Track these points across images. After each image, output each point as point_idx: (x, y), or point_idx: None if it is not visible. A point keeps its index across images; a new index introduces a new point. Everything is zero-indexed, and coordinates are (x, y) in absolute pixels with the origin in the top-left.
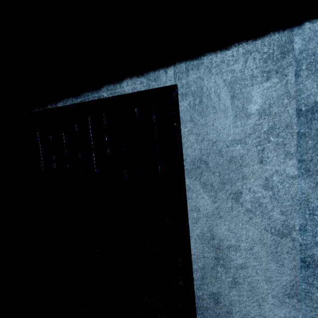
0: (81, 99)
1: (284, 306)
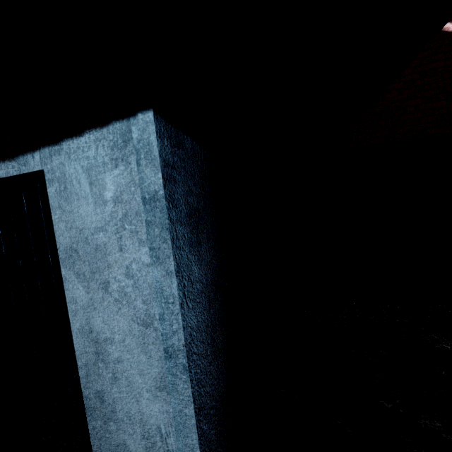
0: None
1: (157, 401)
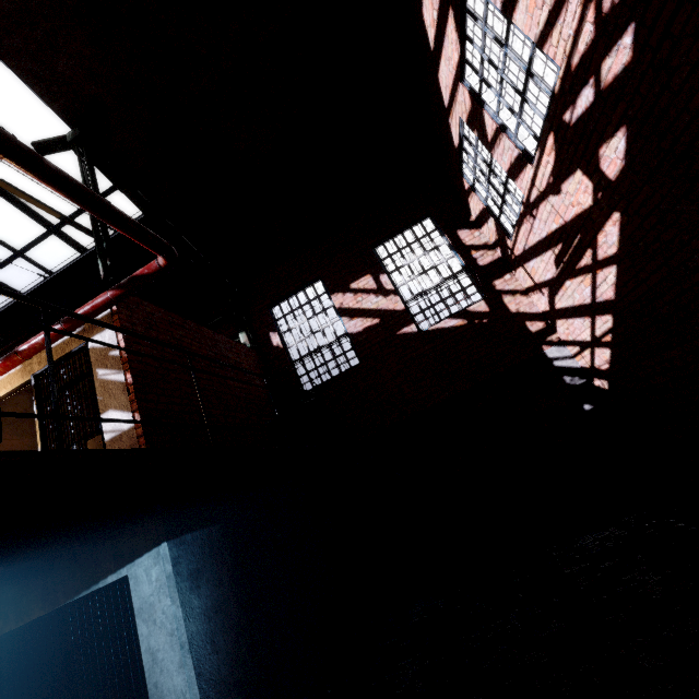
0: (91, 590)
1: (180, 674)
